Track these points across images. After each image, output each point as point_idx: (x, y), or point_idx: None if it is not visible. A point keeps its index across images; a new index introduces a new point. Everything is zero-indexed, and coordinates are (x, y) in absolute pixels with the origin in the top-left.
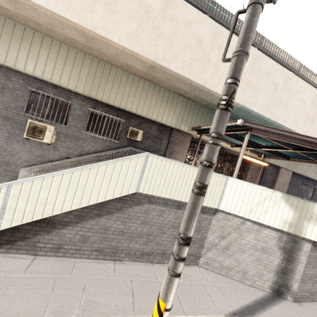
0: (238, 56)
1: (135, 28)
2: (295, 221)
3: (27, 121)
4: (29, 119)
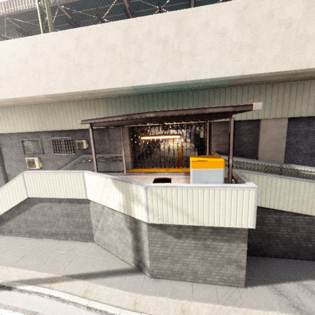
0: None
1: (25, 80)
2: (125, 203)
3: (25, 159)
4: (28, 157)
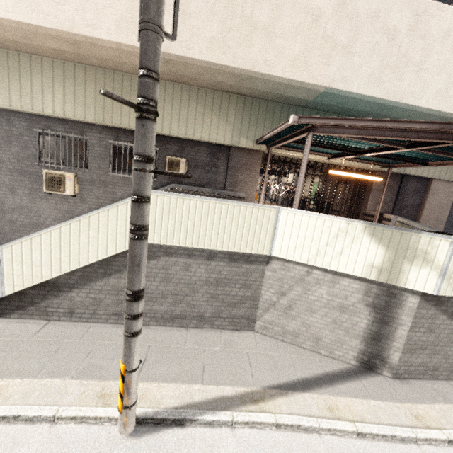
0: (142, 30)
1: (127, 8)
2: (388, 264)
3: (43, 171)
4: (46, 168)
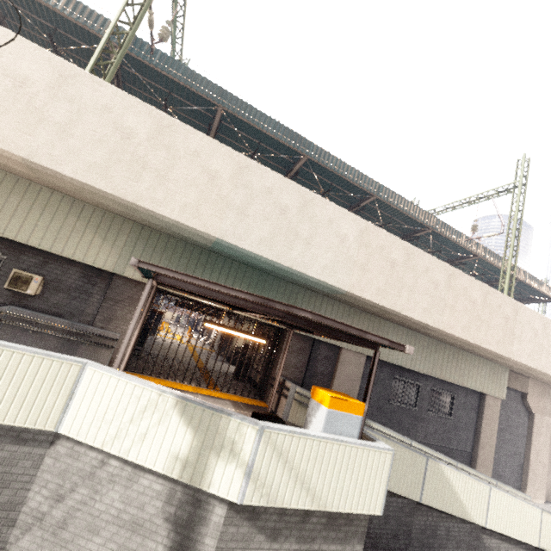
0: None
1: None
2: (194, 456)
3: None
4: None
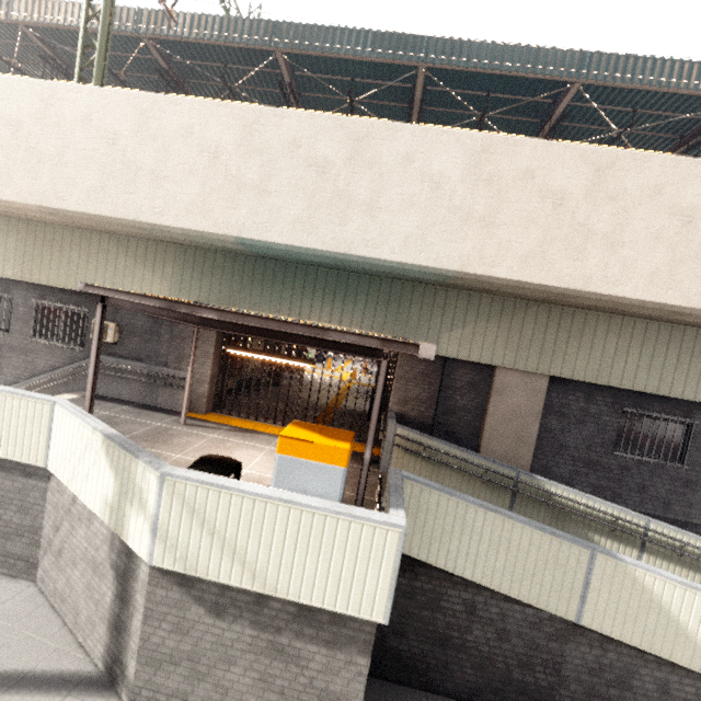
0: None
1: (3, 164)
2: (116, 502)
3: None
4: None
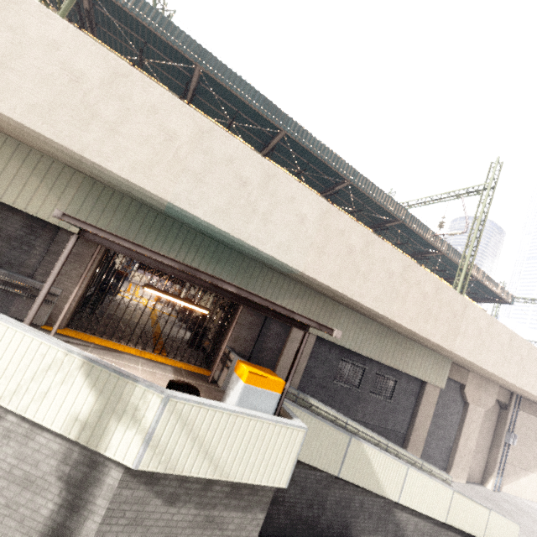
0: None
1: None
2: (94, 418)
3: None
4: None
